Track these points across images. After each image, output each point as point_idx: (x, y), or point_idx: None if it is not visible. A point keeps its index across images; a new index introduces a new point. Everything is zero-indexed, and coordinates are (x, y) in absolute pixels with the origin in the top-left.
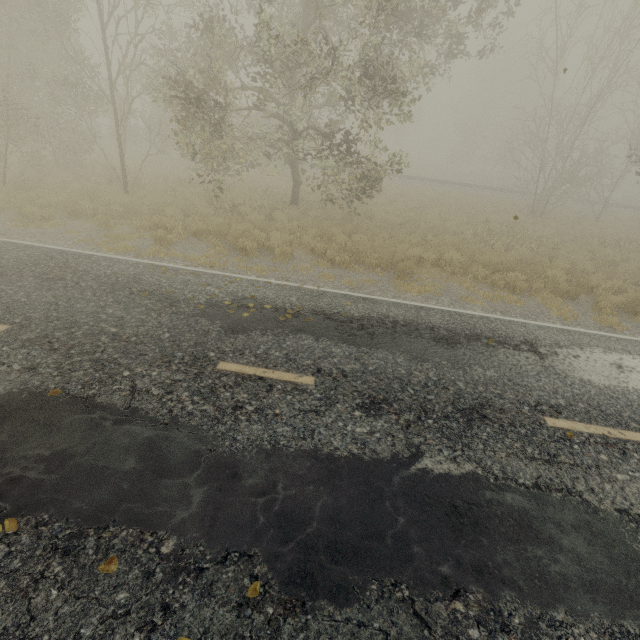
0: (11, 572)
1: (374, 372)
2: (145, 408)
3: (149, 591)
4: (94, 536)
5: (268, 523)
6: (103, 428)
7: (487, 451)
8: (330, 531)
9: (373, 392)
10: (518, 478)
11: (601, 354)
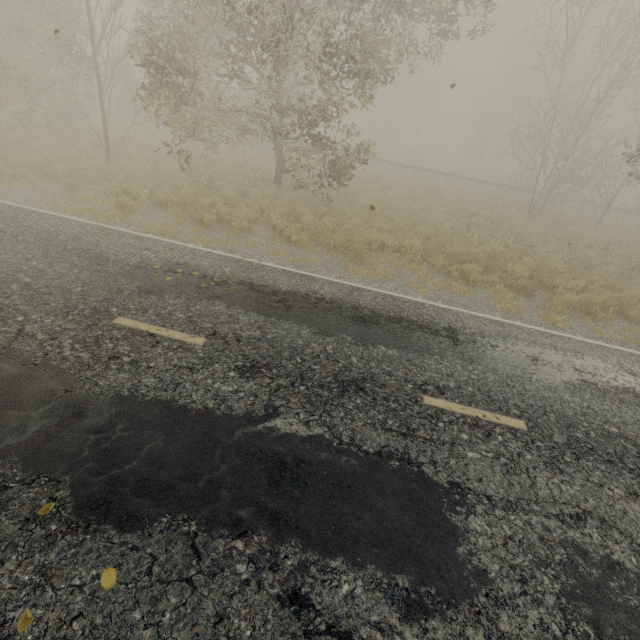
0: None
1: (271, 340)
2: (23, 349)
3: None
4: None
5: (91, 457)
6: None
7: (345, 419)
8: (147, 470)
9: (259, 357)
10: (363, 445)
11: (523, 346)
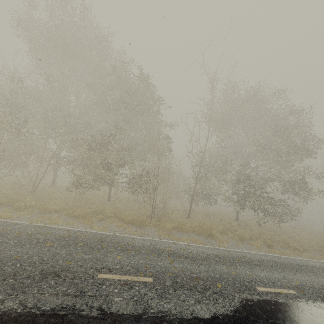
0: None
1: None
2: None
3: None
4: None
5: None
6: None
7: None
8: None
9: None
10: None
11: None
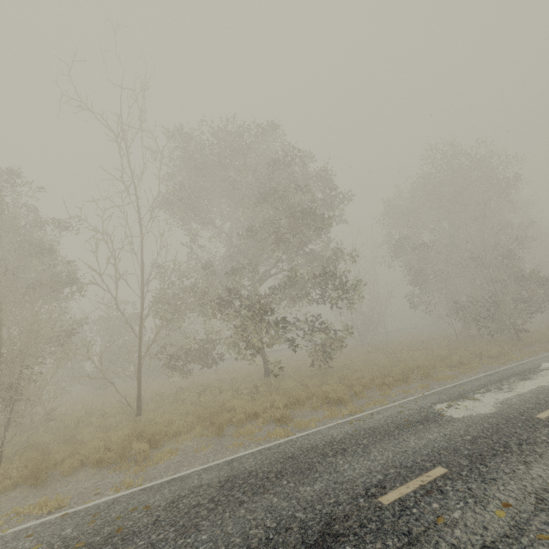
0: None
1: None
2: None
3: None
4: None
5: None
6: None
7: None
8: None
9: None
10: None
11: None
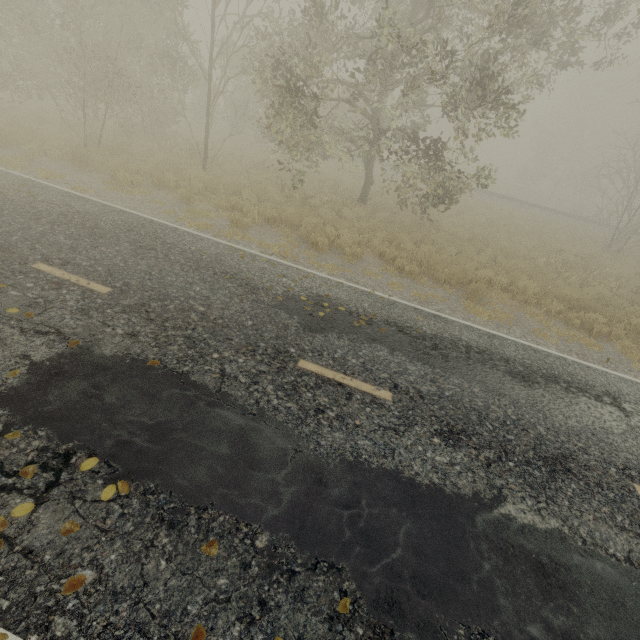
0: (125, 534)
1: (451, 398)
2: (234, 394)
3: (246, 582)
4: (195, 515)
5: (354, 539)
6: (198, 407)
7: (573, 509)
8: (415, 561)
9: (451, 420)
10: (608, 547)
11: None
